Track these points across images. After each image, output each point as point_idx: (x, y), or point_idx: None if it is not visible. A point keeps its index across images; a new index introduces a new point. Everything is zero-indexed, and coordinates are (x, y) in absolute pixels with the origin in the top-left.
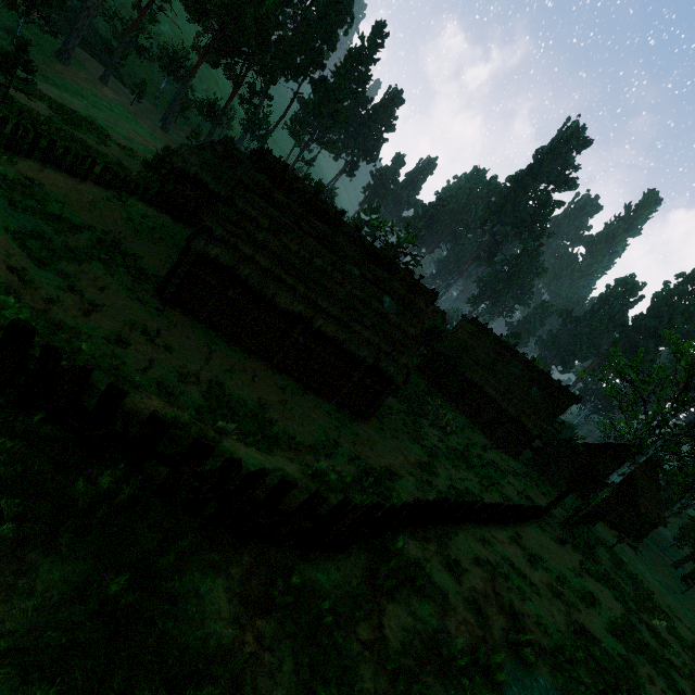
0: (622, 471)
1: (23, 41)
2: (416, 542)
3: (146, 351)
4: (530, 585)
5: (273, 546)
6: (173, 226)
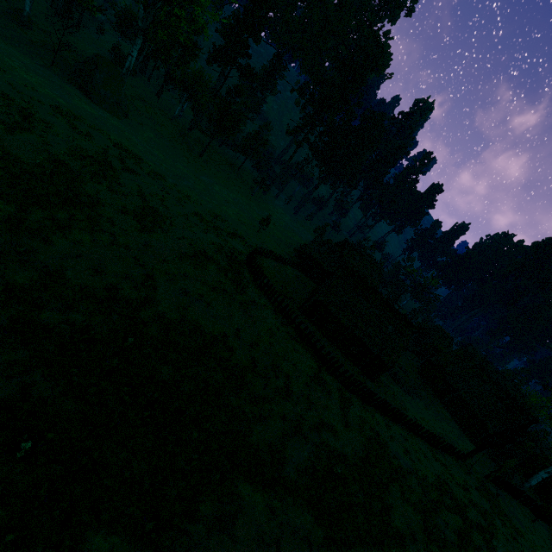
0: (548, 470)
1: (270, 216)
2: (375, 411)
3: None
4: (425, 456)
5: (336, 379)
6: (302, 278)
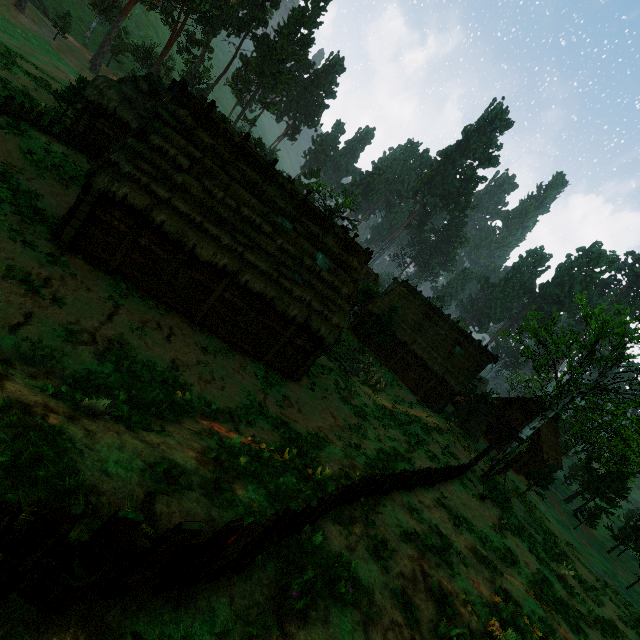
0: (534, 425)
1: None
2: (340, 527)
3: (22, 303)
4: (457, 555)
5: (118, 600)
6: (87, 166)
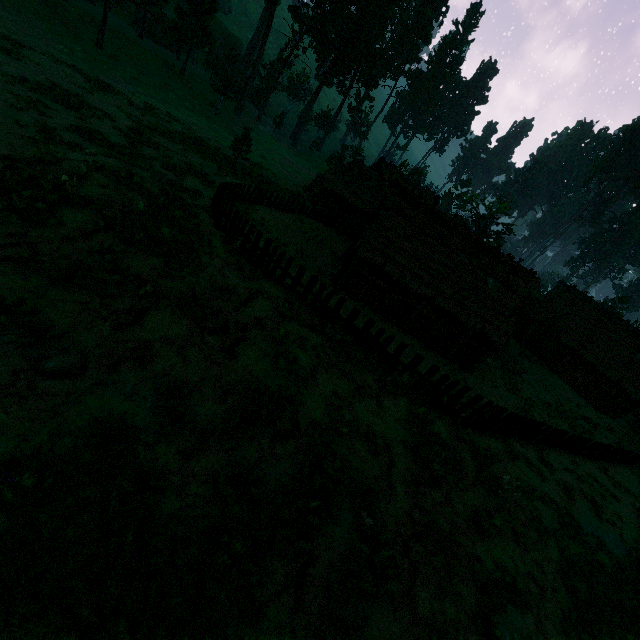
0: None
1: (248, 129)
2: (521, 445)
3: None
4: (611, 496)
5: (453, 418)
6: (326, 232)
